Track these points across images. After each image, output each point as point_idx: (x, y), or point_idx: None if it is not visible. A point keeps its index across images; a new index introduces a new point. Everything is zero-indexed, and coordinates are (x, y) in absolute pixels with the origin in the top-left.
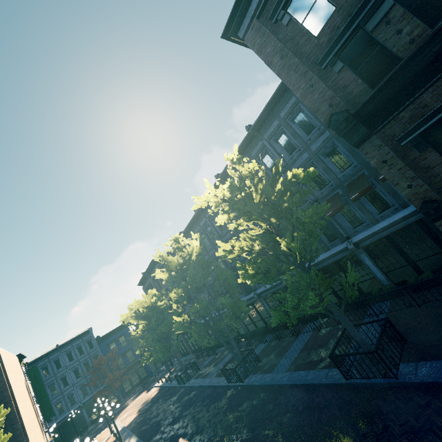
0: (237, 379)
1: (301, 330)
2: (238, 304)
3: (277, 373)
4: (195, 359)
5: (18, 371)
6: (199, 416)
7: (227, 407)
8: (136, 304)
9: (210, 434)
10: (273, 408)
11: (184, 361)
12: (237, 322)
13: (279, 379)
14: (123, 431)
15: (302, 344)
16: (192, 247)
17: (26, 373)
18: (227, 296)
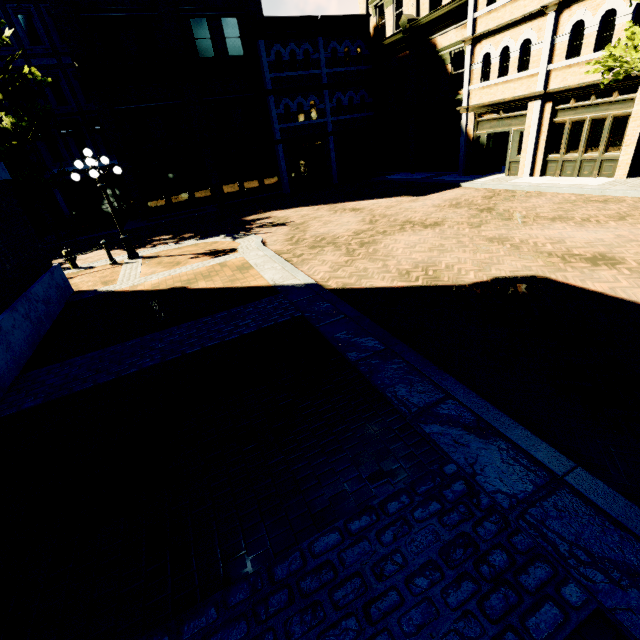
0: None
1: None
2: None
3: None
4: None
5: None
6: None
7: None
8: None
9: None
10: None
11: None
12: None
13: None
14: None
15: None
16: None
17: None
18: None
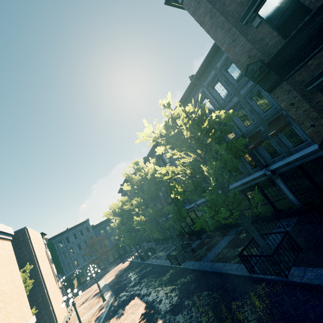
0: (177, 263)
1: (227, 233)
2: (180, 211)
3: (204, 262)
4: (154, 245)
5: (41, 243)
6: (150, 284)
7: (168, 281)
8: (113, 206)
9: (154, 297)
10: (196, 286)
11: (147, 246)
12: (179, 223)
13: (204, 266)
14: (105, 286)
15: (225, 244)
16: (148, 169)
17: (47, 244)
18: (171, 205)
